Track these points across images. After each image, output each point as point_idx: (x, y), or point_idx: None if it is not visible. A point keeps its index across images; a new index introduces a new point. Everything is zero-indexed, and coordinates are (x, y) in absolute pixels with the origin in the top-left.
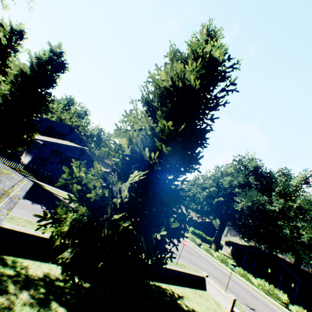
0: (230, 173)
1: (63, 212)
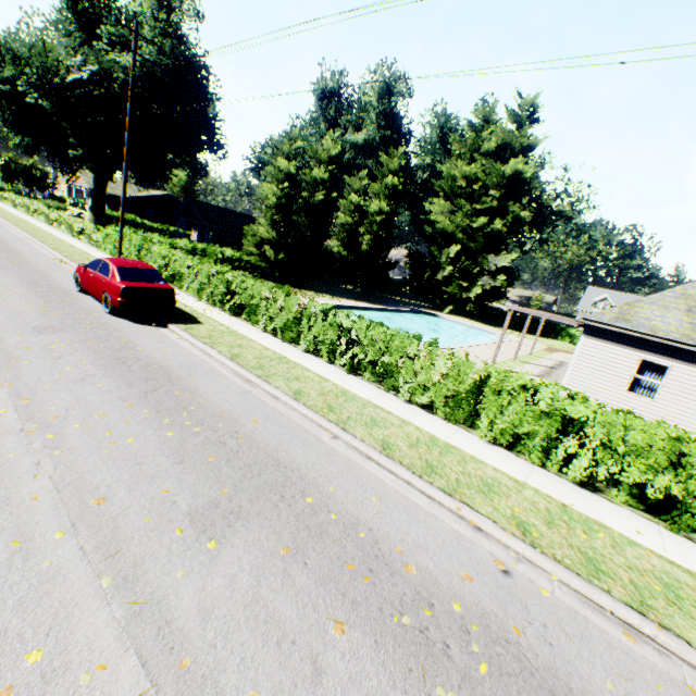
0: None
1: None
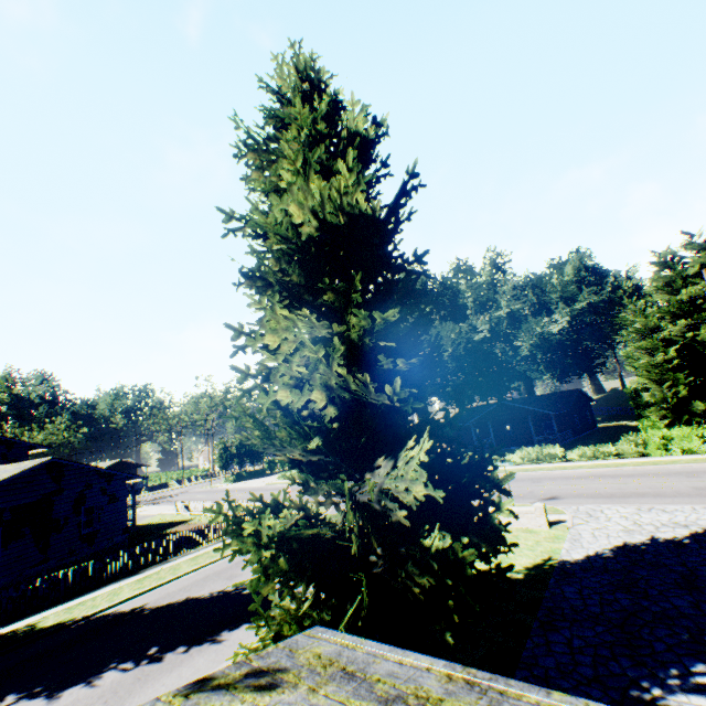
0: None
1: (294, 626)
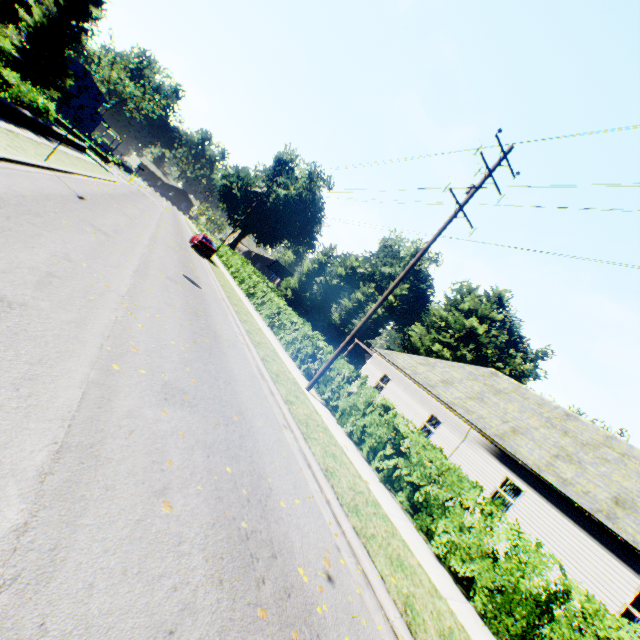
0: None
1: None
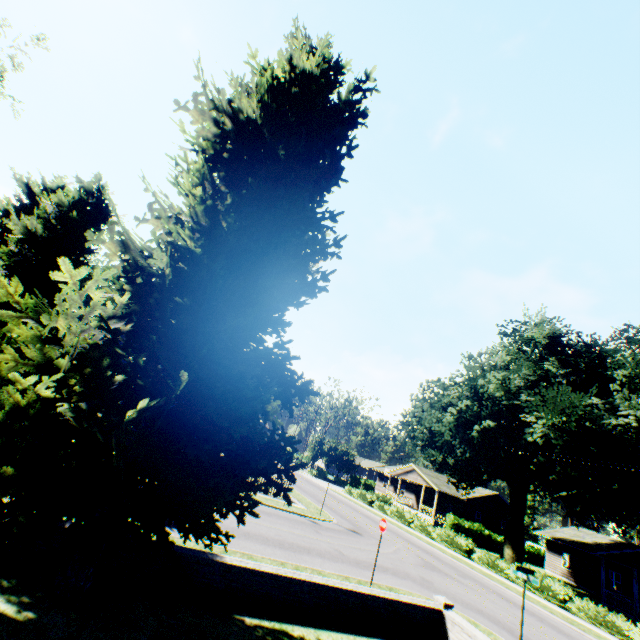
0: (504, 366)
1: None
